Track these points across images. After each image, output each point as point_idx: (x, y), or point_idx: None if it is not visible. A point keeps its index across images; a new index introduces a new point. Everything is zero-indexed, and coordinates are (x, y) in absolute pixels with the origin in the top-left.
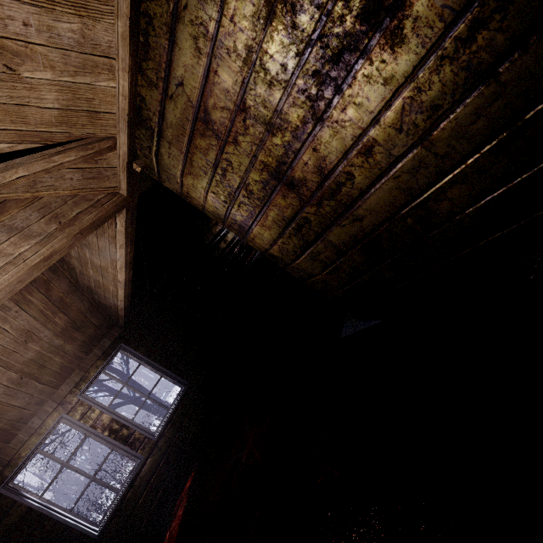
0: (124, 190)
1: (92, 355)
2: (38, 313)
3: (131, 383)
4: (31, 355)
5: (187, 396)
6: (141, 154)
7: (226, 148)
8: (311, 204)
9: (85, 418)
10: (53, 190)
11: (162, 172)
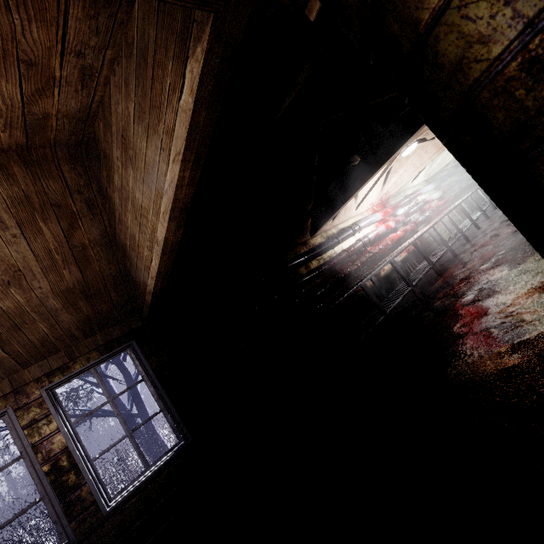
0: None
1: (91, 341)
2: (44, 252)
3: (134, 393)
4: (9, 305)
5: (181, 460)
6: None
7: None
8: None
9: (32, 428)
10: None
11: None
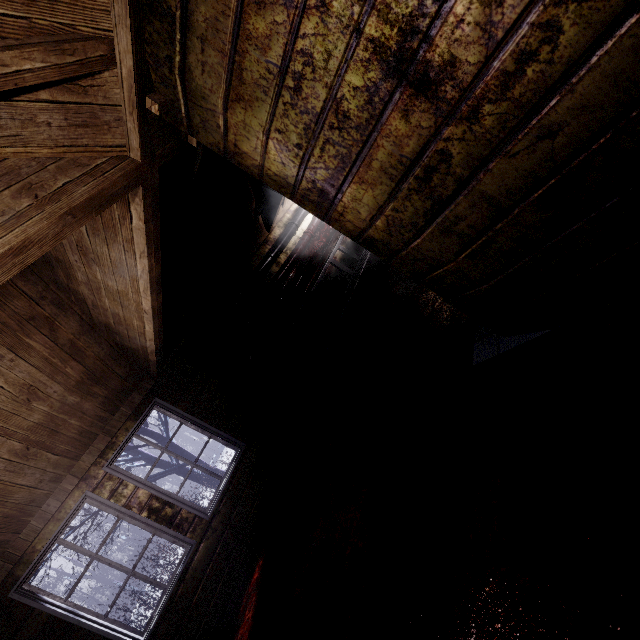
0: (136, 151)
1: (120, 415)
2: (42, 362)
3: (173, 448)
4: (38, 417)
5: (245, 461)
6: (157, 81)
7: (302, 24)
8: (458, 119)
9: (116, 496)
10: (22, 146)
11: (193, 111)
